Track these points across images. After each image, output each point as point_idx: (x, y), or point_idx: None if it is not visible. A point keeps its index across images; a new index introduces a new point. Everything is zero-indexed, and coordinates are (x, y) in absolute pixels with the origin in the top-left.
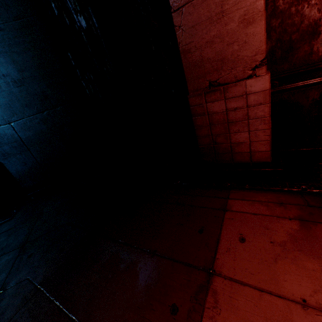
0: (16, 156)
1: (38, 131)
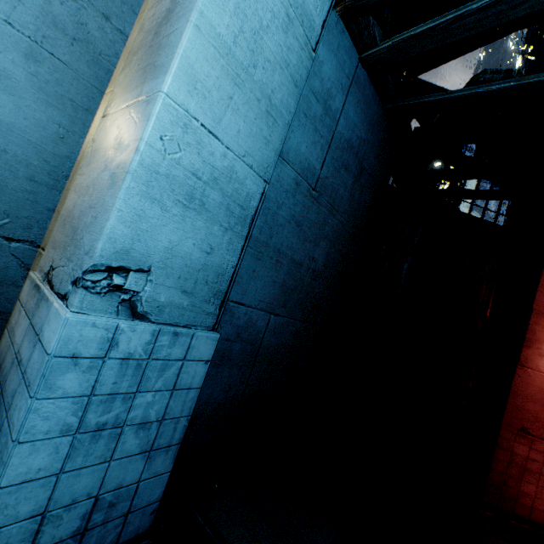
0: (232, 369)
1: (283, 343)
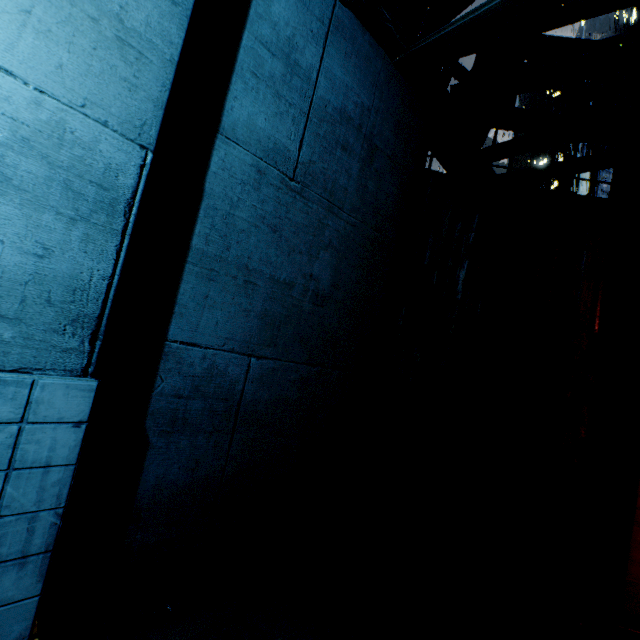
0: (195, 437)
1: (281, 396)
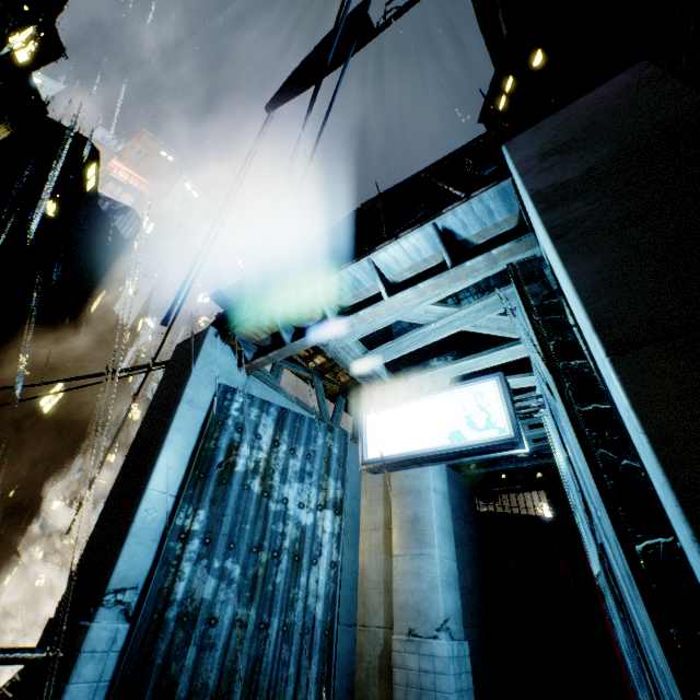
0: None
1: (474, 647)
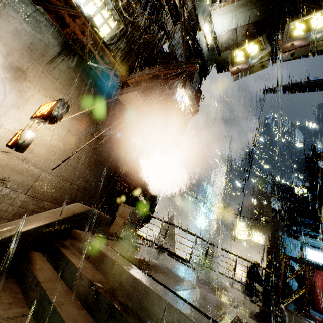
0: None
1: None
